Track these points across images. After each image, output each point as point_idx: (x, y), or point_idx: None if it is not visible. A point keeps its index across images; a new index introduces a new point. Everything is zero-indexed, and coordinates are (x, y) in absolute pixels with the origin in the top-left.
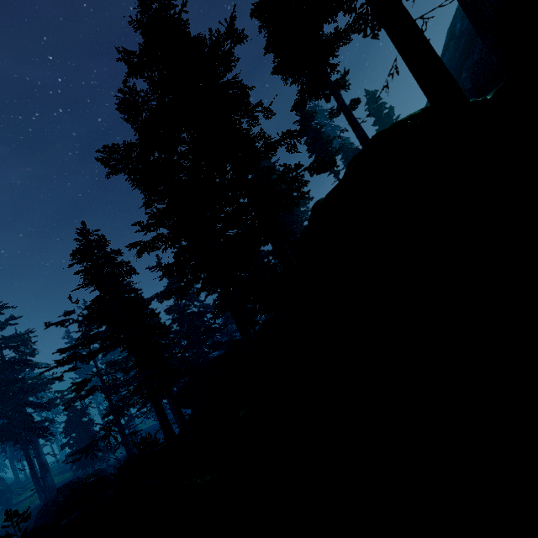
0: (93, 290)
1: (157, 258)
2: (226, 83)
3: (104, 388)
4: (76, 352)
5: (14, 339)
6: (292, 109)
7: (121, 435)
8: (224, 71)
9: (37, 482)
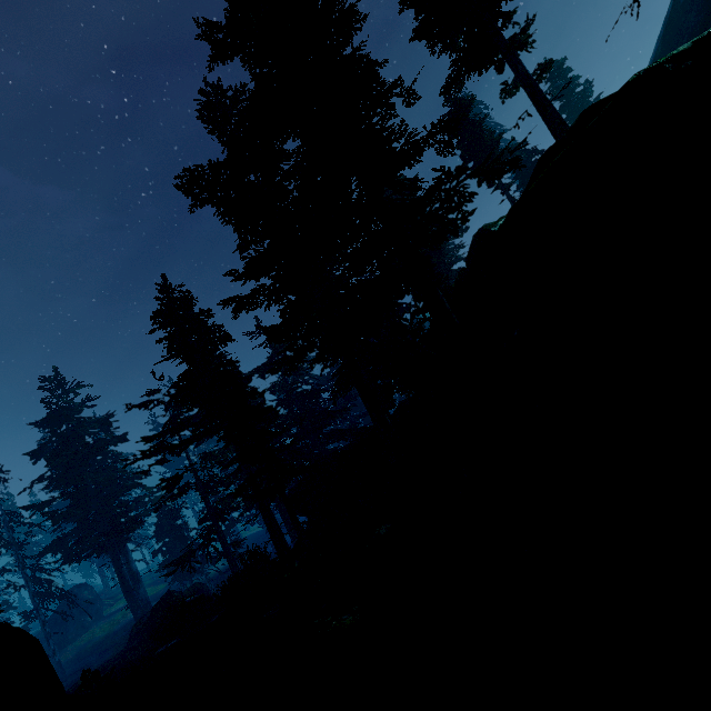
0: (180, 363)
1: (256, 321)
2: (350, 53)
3: (199, 487)
4: (163, 441)
5: (93, 424)
6: (443, 92)
7: (222, 545)
8: (343, 39)
9: (128, 594)
